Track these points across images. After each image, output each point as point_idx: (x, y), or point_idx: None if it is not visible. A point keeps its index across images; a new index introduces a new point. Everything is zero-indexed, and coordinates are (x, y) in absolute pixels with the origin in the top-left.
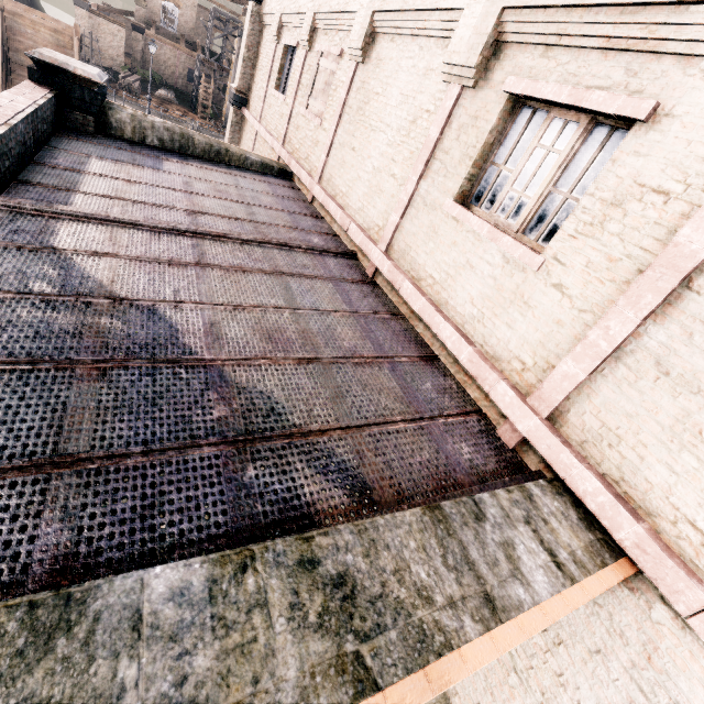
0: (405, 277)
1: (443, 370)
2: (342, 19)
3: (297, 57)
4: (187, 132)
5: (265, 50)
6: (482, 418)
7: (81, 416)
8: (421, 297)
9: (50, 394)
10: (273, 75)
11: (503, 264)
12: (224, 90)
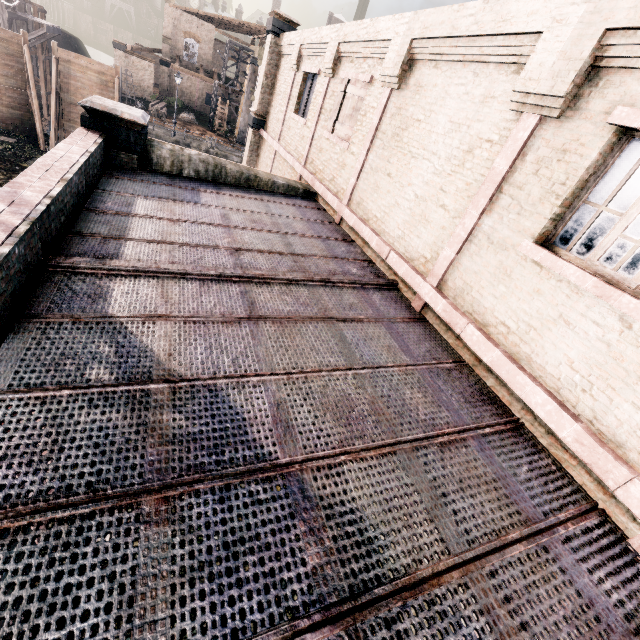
0: (468, 321)
1: (533, 441)
2: (372, 47)
3: (319, 84)
4: (220, 162)
5: (283, 77)
6: (603, 519)
7: (154, 593)
8: (494, 348)
9: (114, 556)
10: (292, 100)
11: (621, 328)
12: (236, 109)
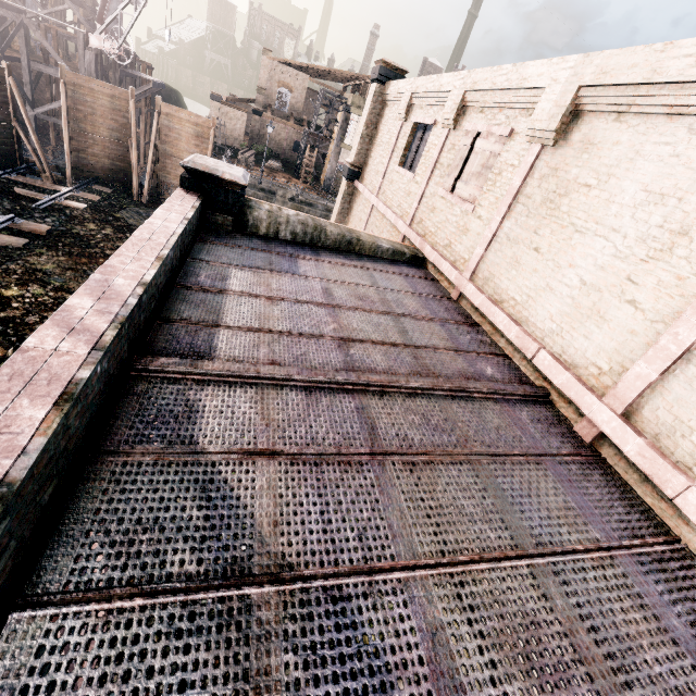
0: (690, 483)
1: None
2: (514, 96)
3: (433, 135)
4: (319, 223)
5: (387, 126)
6: None
7: None
8: None
9: None
10: (397, 151)
11: None
12: (323, 156)
